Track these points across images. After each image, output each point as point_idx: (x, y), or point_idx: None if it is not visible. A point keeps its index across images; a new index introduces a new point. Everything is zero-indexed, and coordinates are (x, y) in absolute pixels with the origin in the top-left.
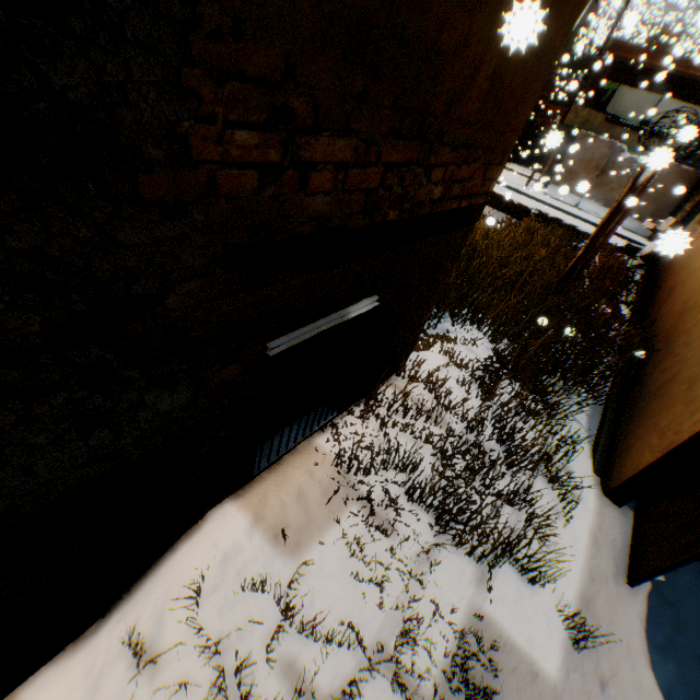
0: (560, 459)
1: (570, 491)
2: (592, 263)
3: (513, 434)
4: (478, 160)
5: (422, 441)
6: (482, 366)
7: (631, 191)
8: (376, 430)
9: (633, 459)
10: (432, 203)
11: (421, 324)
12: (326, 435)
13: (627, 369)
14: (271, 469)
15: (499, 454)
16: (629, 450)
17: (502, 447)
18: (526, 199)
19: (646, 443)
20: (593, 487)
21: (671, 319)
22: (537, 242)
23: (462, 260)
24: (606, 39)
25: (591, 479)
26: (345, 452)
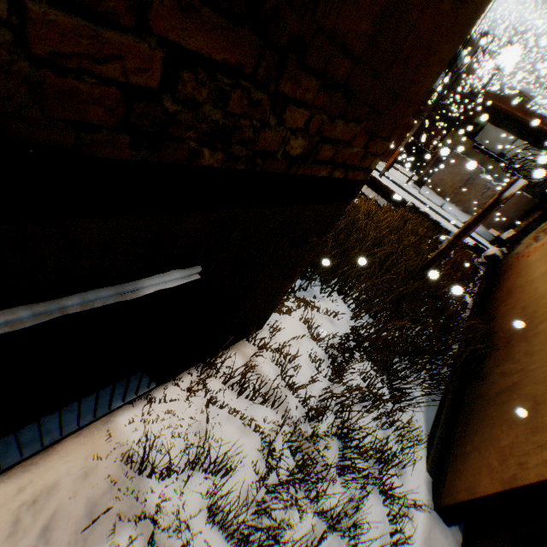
0: (397, 463)
1: (401, 516)
2: (448, 255)
3: (353, 431)
4: (361, 121)
5: (252, 428)
6: (338, 344)
7: (496, 203)
8: (200, 410)
9: (470, 476)
10: (289, 160)
11: (280, 293)
12: (135, 411)
13: (468, 360)
14: (36, 458)
15: (330, 466)
16: (466, 459)
17: (339, 442)
18: (405, 193)
19: (486, 461)
20: (425, 496)
21: (511, 321)
22: (408, 229)
23: (341, 233)
24: (484, 86)
25: (423, 483)
26: (148, 439)
